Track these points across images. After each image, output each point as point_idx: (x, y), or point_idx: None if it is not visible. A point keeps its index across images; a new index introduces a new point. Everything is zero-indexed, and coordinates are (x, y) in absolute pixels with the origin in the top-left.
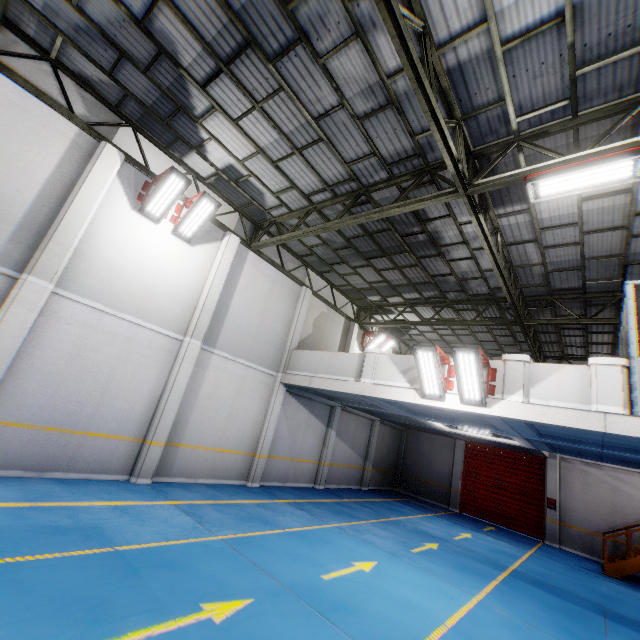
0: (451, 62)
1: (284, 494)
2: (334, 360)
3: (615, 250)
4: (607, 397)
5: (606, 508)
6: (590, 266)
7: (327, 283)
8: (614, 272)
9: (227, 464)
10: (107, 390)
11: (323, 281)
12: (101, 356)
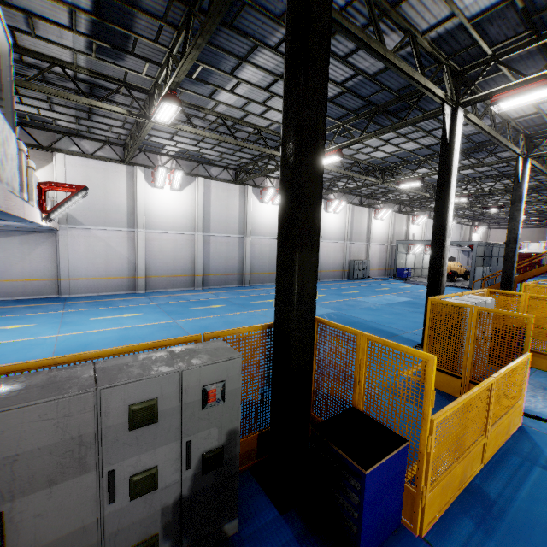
0: None
1: None
2: None
3: None
4: (540, 248)
5: None
6: None
7: (465, 219)
8: None
9: None
10: None
11: (464, 219)
12: None
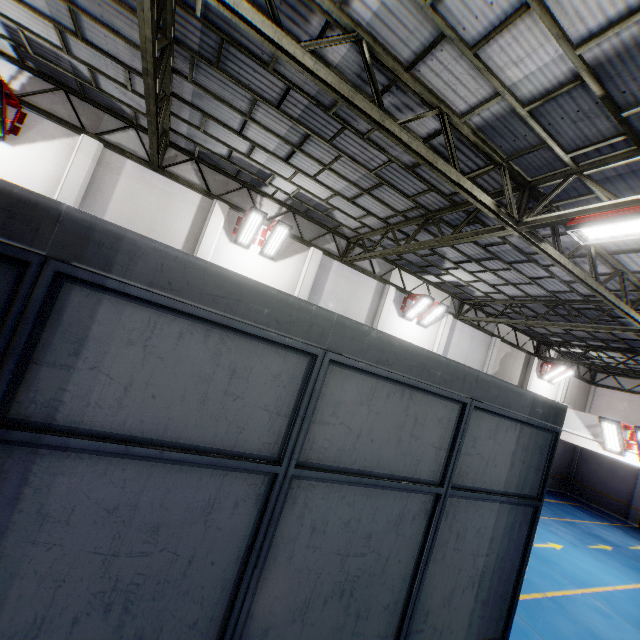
0: None
1: None
2: None
3: None
4: None
5: None
6: None
7: (511, 328)
8: None
9: None
10: None
11: (508, 327)
12: None
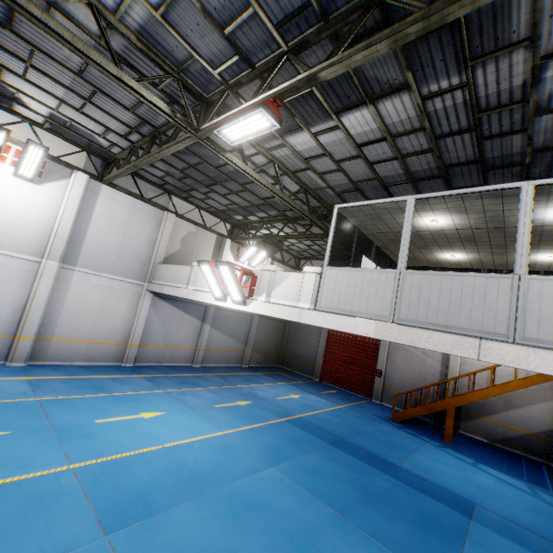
0: (134, 25)
1: (151, 371)
2: (177, 272)
3: (370, 175)
4: (305, 297)
5: (415, 375)
6: (364, 188)
7: (194, 206)
8: (384, 192)
9: (101, 351)
10: None
11: (190, 205)
12: None
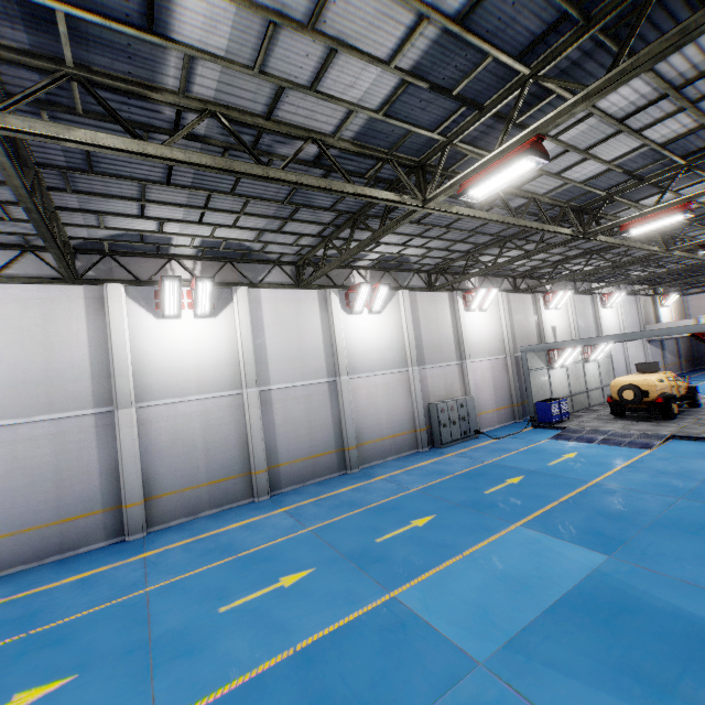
0: None
1: None
2: (677, 324)
3: None
4: None
5: None
6: None
7: (639, 285)
8: None
9: None
10: (618, 365)
11: (638, 286)
12: (614, 356)
